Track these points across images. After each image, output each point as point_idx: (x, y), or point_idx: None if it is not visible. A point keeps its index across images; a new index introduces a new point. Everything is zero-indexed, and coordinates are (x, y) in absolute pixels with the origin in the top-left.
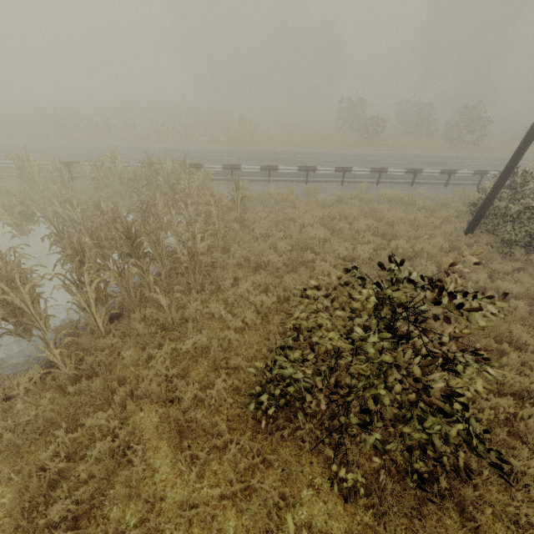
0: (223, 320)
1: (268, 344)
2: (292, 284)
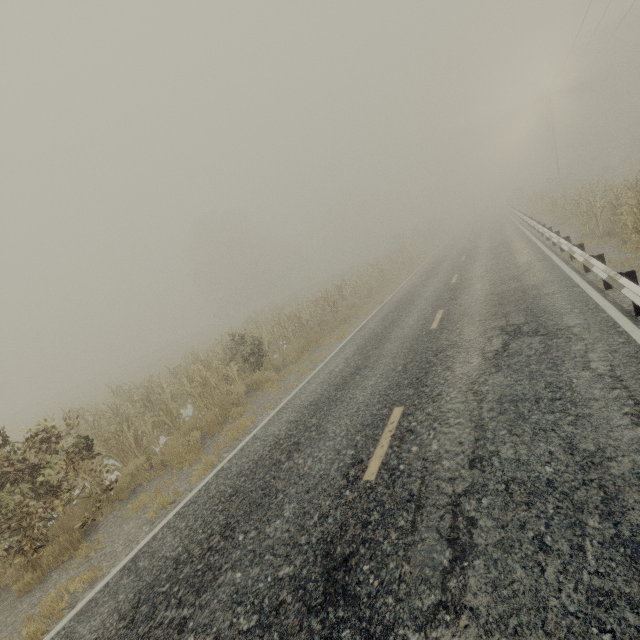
0: None
1: None
2: None
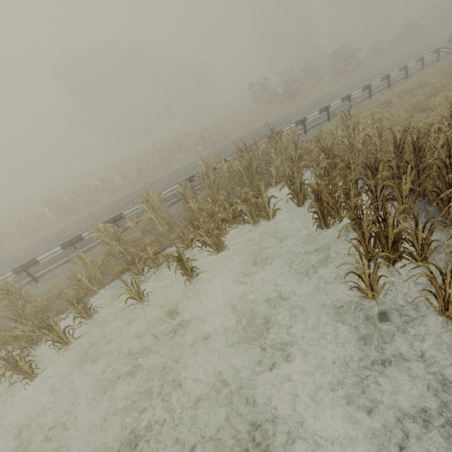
0: None
1: None
2: None
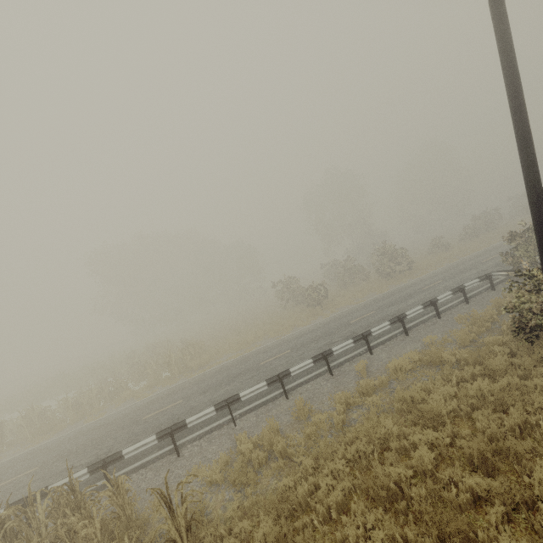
0: None
1: None
2: None
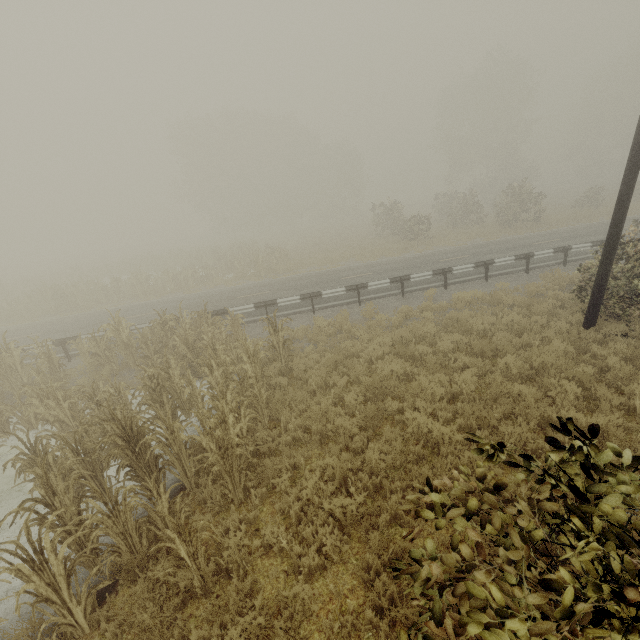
0: (286, 553)
1: (371, 596)
2: (381, 461)
